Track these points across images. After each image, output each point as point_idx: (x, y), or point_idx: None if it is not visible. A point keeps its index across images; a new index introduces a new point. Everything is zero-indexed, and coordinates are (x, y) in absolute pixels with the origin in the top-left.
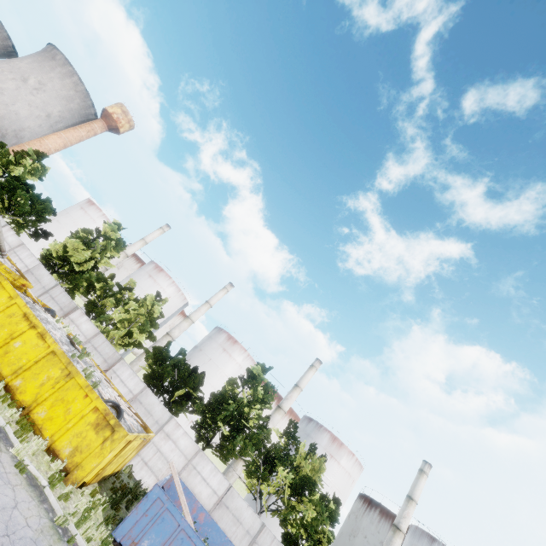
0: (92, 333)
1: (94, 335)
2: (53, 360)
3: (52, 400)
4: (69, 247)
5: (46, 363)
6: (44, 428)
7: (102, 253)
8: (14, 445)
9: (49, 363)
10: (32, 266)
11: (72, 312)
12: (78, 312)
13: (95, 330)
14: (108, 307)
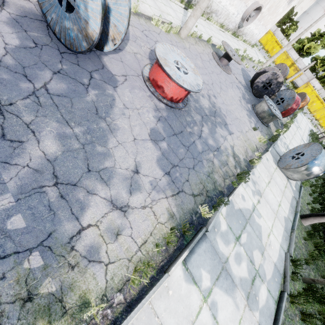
0: (319, 88)
1: (320, 89)
2: (324, 109)
3: (323, 119)
4: (312, 47)
5: (322, 110)
6: (321, 125)
7: (324, 44)
8: (321, 129)
9: (323, 110)
10: (296, 59)
11: (311, 80)
12: (314, 79)
13: (320, 87)
14: (320, 70)
